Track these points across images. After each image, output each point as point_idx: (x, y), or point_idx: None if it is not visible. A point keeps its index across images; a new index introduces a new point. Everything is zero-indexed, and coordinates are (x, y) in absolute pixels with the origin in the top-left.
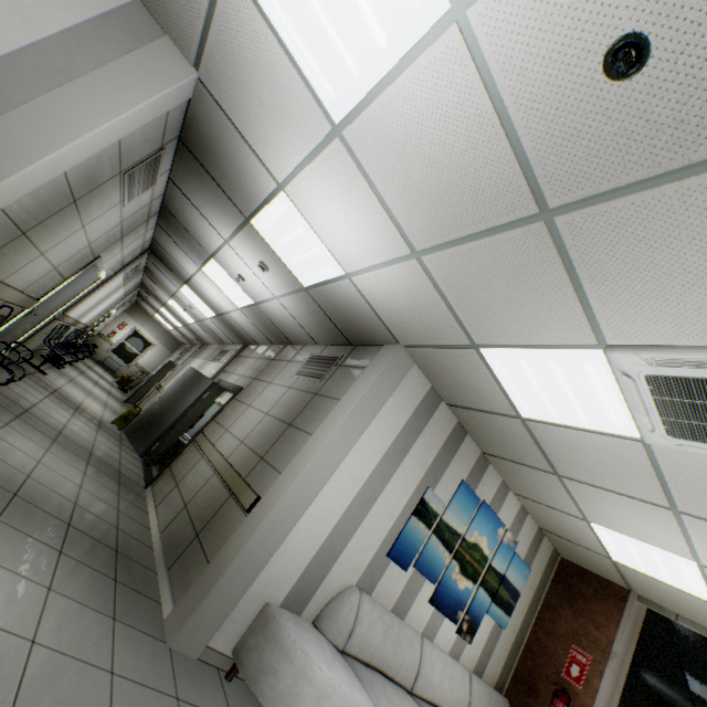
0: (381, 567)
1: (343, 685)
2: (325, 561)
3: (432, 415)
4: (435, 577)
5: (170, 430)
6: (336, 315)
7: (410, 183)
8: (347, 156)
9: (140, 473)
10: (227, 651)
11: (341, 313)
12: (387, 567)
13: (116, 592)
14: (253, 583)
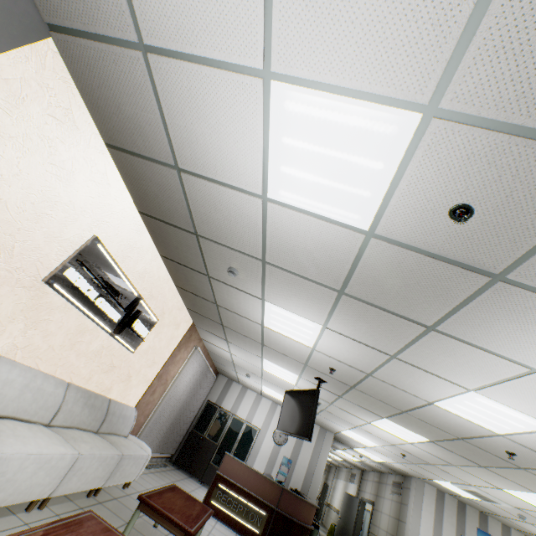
0: None
1: None
2: None
3: (444, 500)
4: None
5: (353, 533)
6: (391, 468)
7: (388, 454)
8: (373, 449)
9: None
10: None
11: (392, 468)
12: None
13: None
14: None
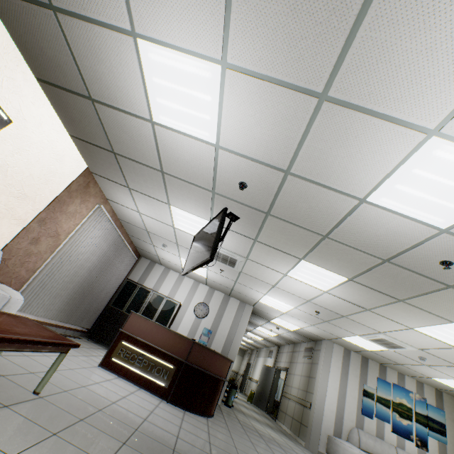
0: (361, 418)
1: (356, 450)
2: (339, 419)
3: (350, 357)
4: (388, 420)
5: (270, 395)
6: (304, 335)
7: (302, 318)
8: (288, 315)
9: (269, 417)
10: (324, 452)
11: (305, 334)
12: (364, 418)
13: (289, 438)
14: (321, 429)
